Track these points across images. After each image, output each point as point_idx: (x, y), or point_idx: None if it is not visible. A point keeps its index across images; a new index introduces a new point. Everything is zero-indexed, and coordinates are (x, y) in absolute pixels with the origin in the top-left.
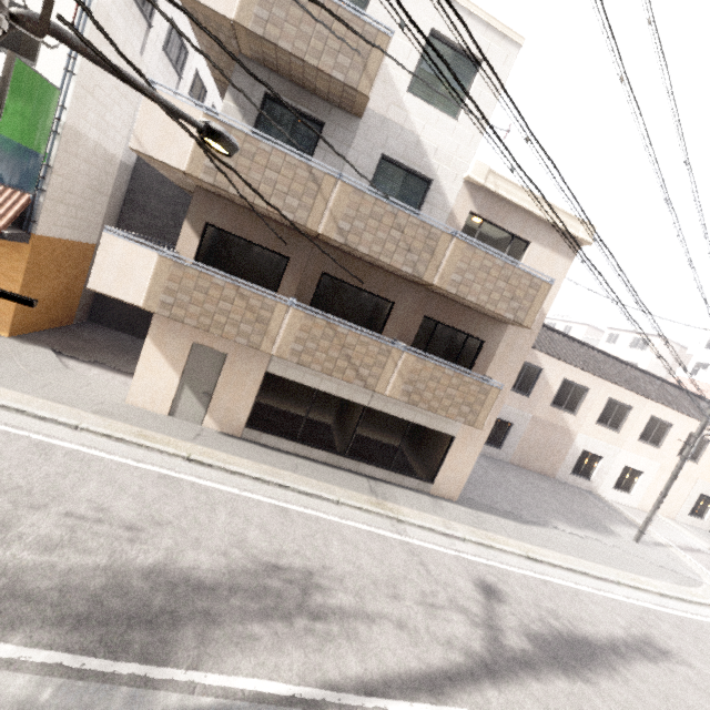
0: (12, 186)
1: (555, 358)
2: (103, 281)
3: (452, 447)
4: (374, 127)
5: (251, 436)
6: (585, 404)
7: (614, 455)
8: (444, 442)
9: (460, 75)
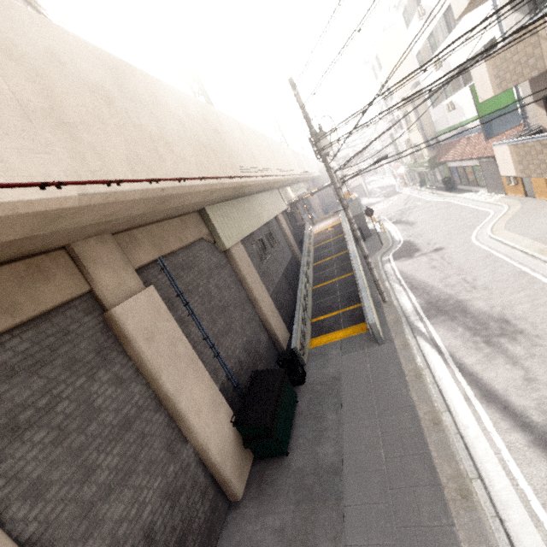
0: (503, 131)
1: None
2: (502, 170)
3: None
4: None
5: None
6: None
7: None
8: None
9: None
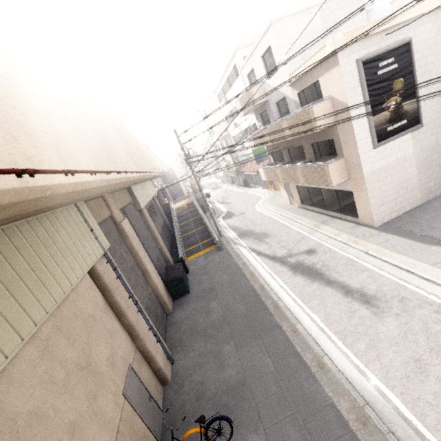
0: (263, 161)
1: None
2: (262, 178)
3: (354, 197)
4: (270, 98)
5: (303, 207)
6: None
7: None
8: (352, 195)
9: (272, 55)
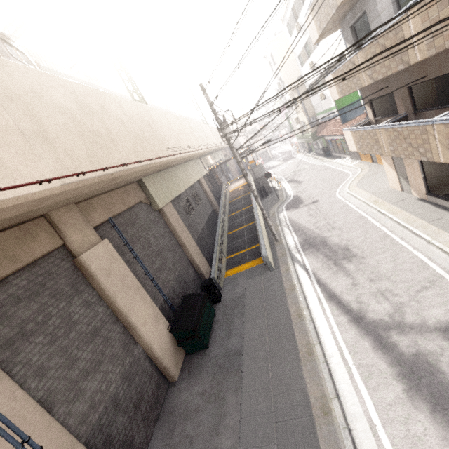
0: (353, 118)
1: None
2: (349, 147)
3: None
4: None
5: (431, 200)
6: None
7: None
8: None
9: None
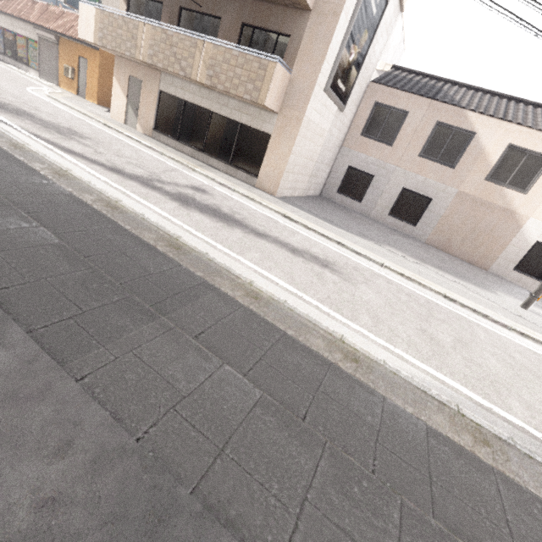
0: None
1: (495, 118)
2: (82, 32)
3: (269, 145)
4: None
5: (156, 136)
6: None
7: None
8: (265, 142)
9: None
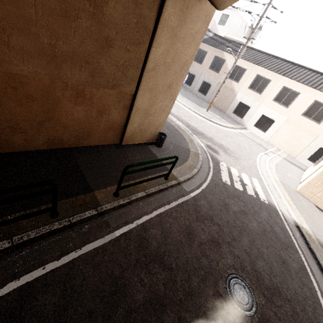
0: None
1: (231, 55)
2: None
3: None
4: None
5: None
6: (243, 77)
7: (256, 107)
8: None
9: None
